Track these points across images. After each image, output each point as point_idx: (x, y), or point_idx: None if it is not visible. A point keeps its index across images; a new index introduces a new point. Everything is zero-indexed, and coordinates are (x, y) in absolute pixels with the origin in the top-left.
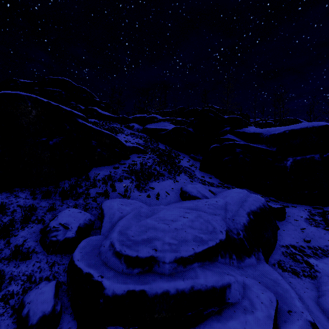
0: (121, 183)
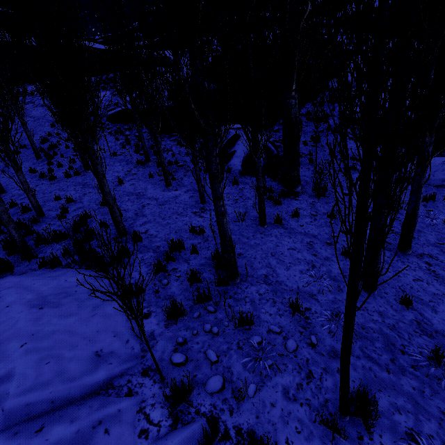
0: None
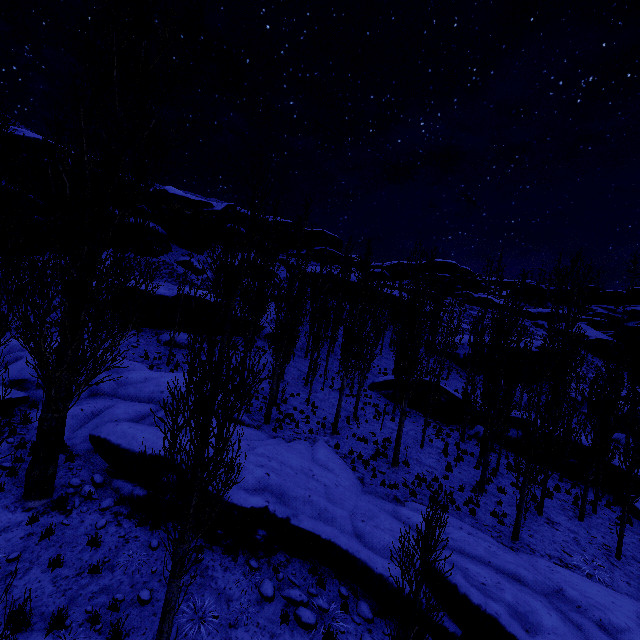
0: (578, 384)
